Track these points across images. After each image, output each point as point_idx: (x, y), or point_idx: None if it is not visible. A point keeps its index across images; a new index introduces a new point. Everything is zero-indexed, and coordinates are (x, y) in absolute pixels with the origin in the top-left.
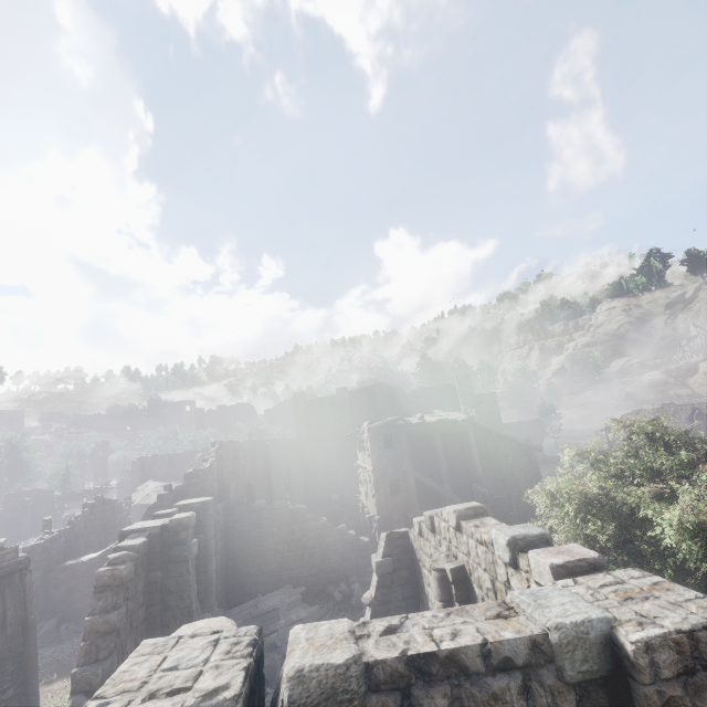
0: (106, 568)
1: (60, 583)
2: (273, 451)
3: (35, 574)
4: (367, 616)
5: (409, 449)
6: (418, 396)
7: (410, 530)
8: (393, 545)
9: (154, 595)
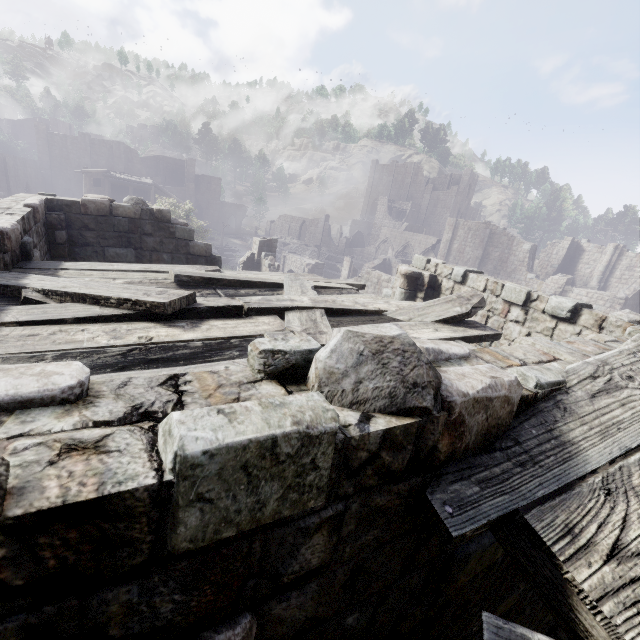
0: None
1: None
2: (11, 164)
3: None
4: None
5: (110, 191)
6: (159, 161)
7: None
8: None
9: None
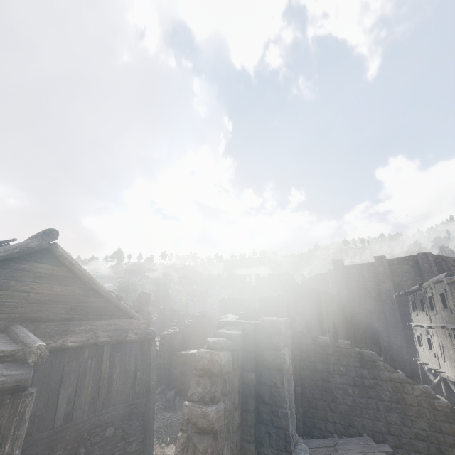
0: (205, 350)
1: (177, 365)
2: (323, 299)
3: (165, 355)
4: None
5: None
6: None
7: None
8: None
9: (247, 399)
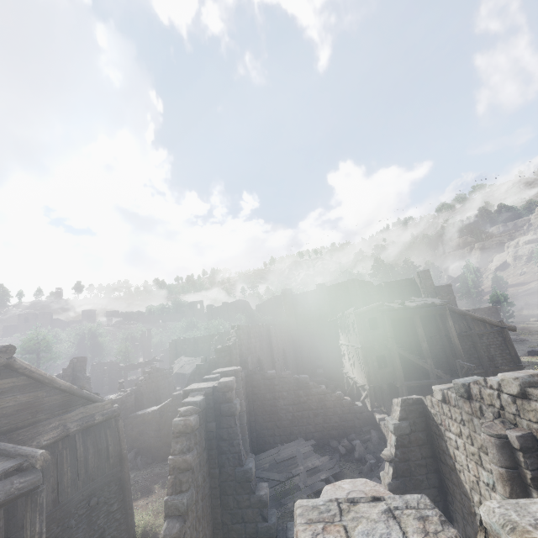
0: (179, 418)
1: (134, 427)
2: (273, 333)
3: None
4: (388, 471)
5: (392, 329)
6: (382, 289)
7: (424, 397)
8: (408, 409)
9: (212, 442)
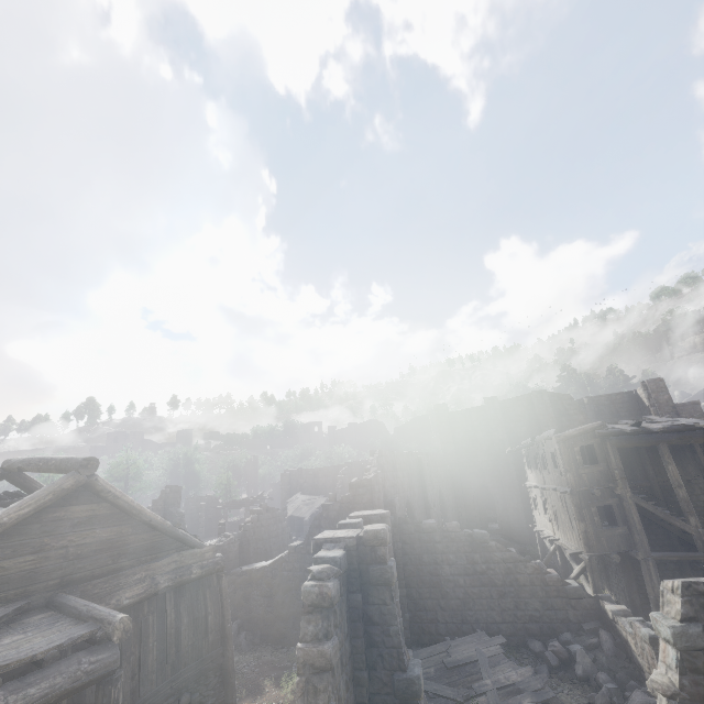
0: (311, 582)
1: (237, 588)
2: (426, 466)
3: None
4: None
5: (621, 465)
6: (583, 407)
7: None
8: (698, 602)
9: (356, 625)
